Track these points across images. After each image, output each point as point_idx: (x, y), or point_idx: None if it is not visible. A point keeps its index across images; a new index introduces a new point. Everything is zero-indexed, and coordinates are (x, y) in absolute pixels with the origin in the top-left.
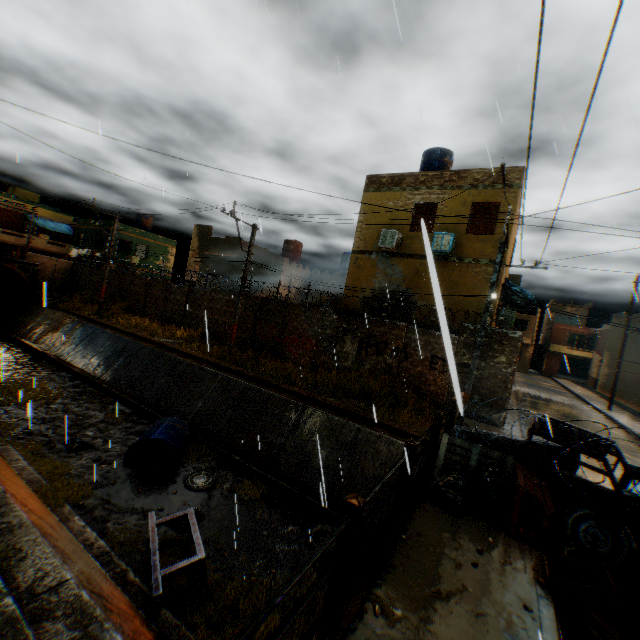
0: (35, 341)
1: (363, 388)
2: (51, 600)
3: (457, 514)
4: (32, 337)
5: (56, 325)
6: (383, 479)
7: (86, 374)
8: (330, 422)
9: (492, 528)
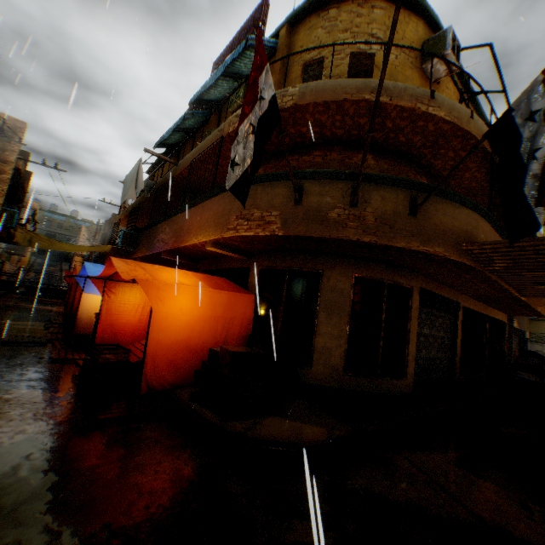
0: None
1: None
2: None
3: None
4: None
5: None
6: None
7: None
8: None
9: None
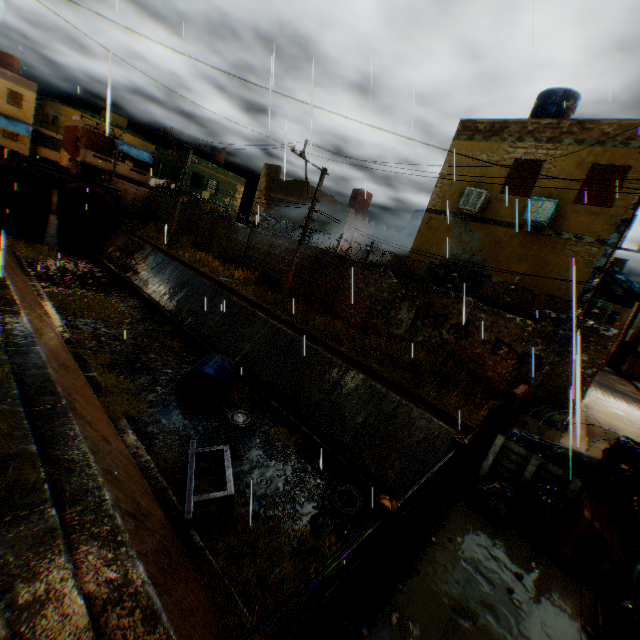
0: (114, 263)
1: (412, 361)
2: (89, 517)
3: (497, 525)
4: (112, 259)
5: (132, 250)
6: (422, 479)
7: (153, 300)
8: (371, 389)
9: (536, 551)
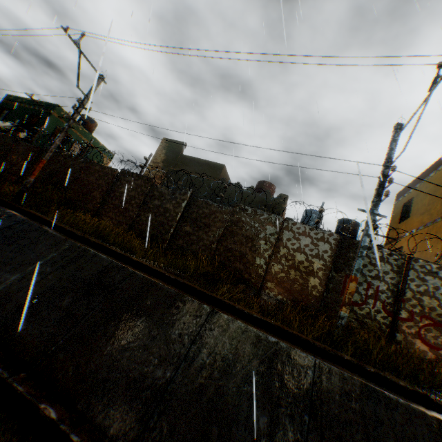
0: None
1: None
2: None
3: None
4: None
5: None
6: None
7: None
8: None
9: None
